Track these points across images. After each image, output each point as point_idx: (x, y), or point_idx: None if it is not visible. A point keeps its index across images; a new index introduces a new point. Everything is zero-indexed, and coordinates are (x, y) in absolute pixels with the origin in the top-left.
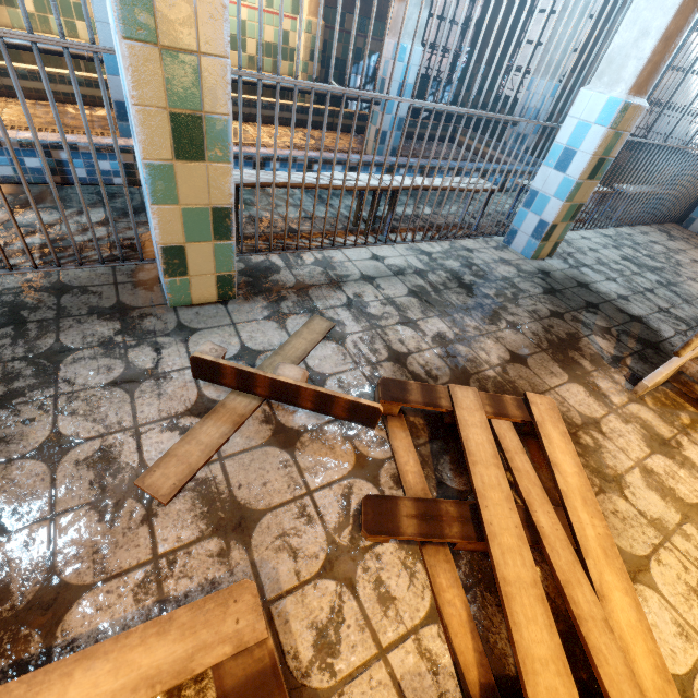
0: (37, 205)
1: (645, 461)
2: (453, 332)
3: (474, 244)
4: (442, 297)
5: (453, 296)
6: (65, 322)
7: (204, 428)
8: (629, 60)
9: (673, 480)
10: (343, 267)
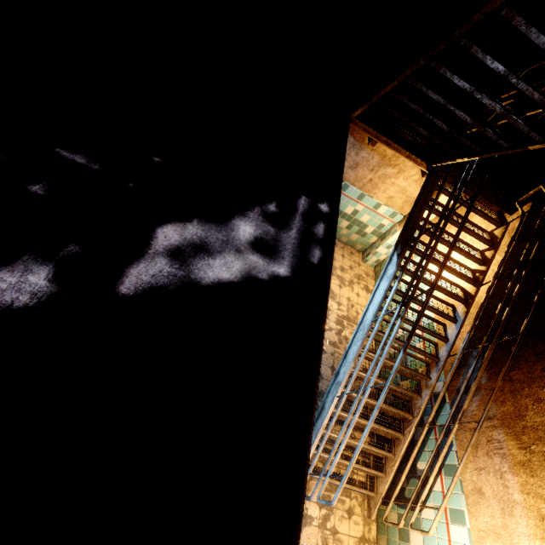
0: None
1: (301, 541)
2: None
3: None
4: None
5: None
6: None
7: None
8: None
9: (310, 539)
10: None
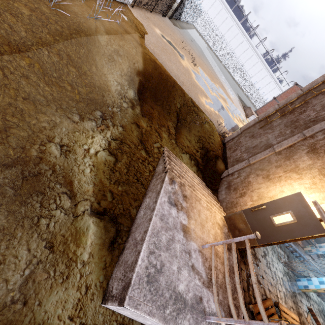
0: (281, 248)
1: None
2: (323, 323)
3: (323, 303)
4: (321, 314)
5: (322, 315)
6: (293, 284)
7: (308, 316)
8: None
9: None
10: (310, 294)
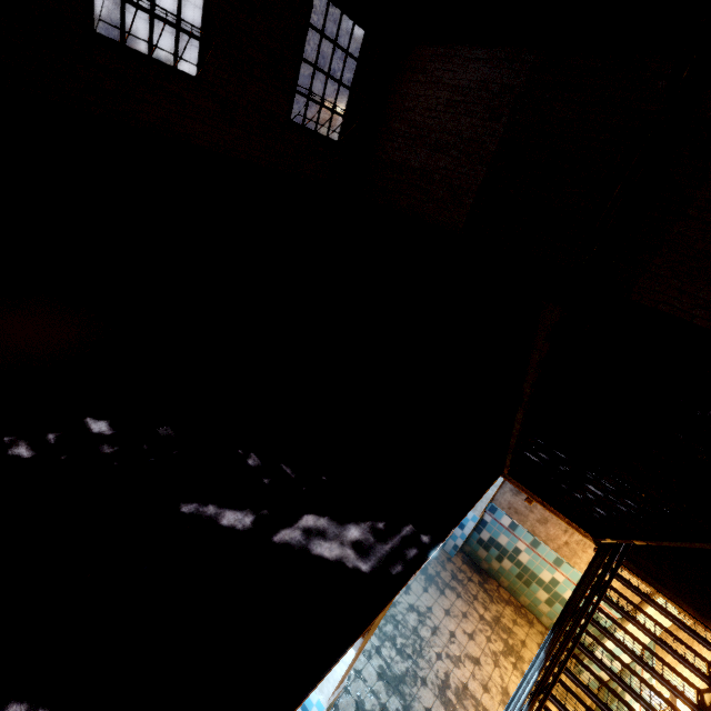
0: None
1: None
2: None
3: None
4: None
5: None
6: None
7: None
8: (325, 685)
9: None
10: None
